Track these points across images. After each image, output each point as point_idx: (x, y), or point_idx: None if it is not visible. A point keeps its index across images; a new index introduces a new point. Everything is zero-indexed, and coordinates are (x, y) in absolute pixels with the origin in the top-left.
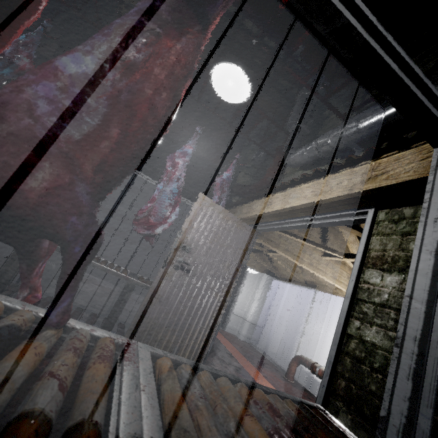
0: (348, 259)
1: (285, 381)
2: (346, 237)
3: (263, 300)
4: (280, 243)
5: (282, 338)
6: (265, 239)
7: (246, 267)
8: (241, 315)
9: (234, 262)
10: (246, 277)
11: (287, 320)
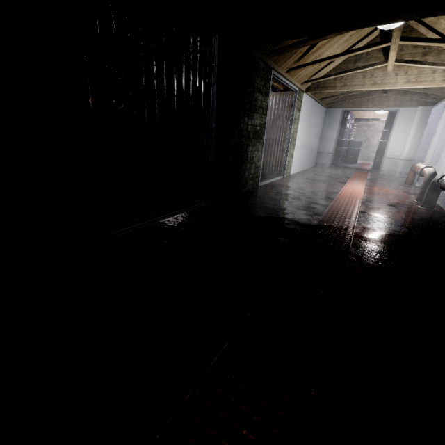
0: (388, 63)
1: (397, 185)
2: (421, 31)
3: (418, 135)
4: (336, 84)
5: (433, 162)
6: (322, 89)
7: (393, 110)
8: (397, 156)
9: (284, 116)
10: (396, 120)
11: (440, 144)
